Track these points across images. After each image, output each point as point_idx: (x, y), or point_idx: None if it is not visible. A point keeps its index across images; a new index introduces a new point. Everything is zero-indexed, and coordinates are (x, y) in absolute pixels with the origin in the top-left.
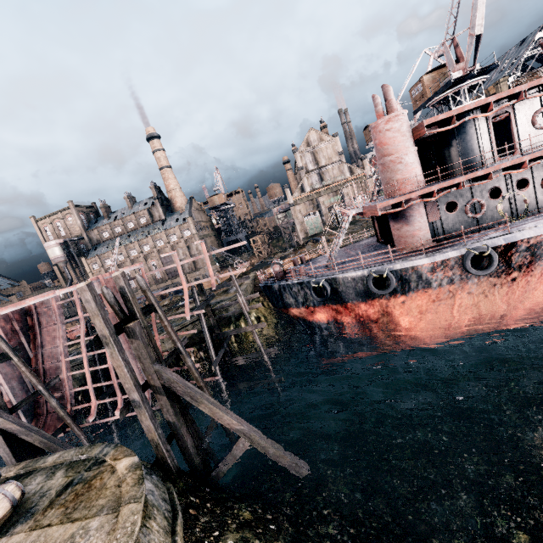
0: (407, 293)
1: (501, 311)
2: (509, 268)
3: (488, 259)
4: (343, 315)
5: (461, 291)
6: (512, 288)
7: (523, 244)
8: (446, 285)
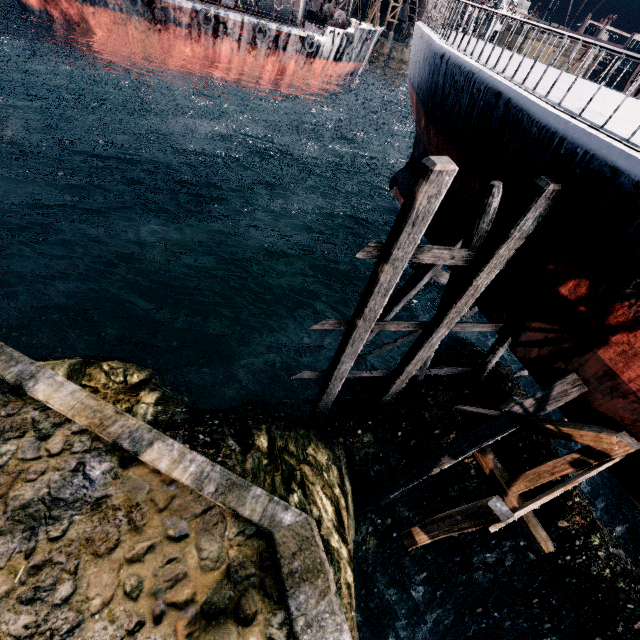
0: (95, 6)
1: (162, 57)
2: (155, 19)
3: (141, 4)
4: (51, 7)
5: (130, 23)
6: (161, 38)
7: (159, 4)
8: (119, 12)
